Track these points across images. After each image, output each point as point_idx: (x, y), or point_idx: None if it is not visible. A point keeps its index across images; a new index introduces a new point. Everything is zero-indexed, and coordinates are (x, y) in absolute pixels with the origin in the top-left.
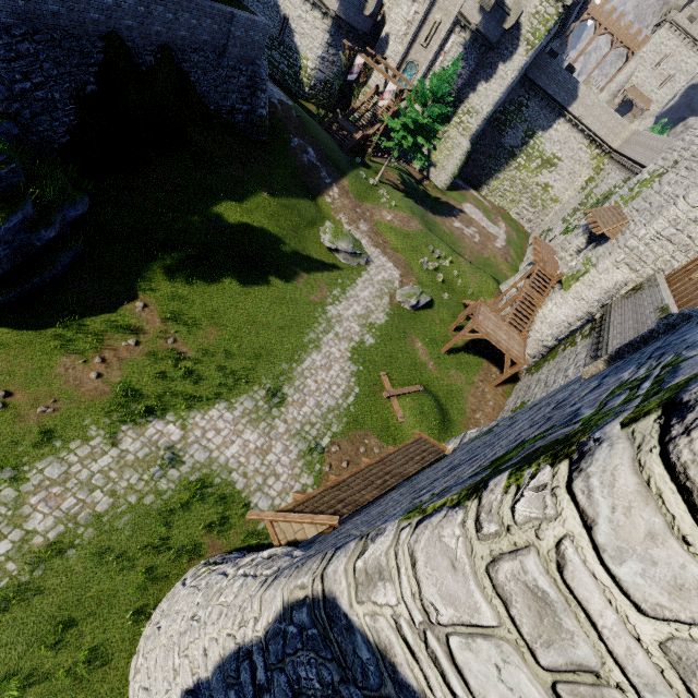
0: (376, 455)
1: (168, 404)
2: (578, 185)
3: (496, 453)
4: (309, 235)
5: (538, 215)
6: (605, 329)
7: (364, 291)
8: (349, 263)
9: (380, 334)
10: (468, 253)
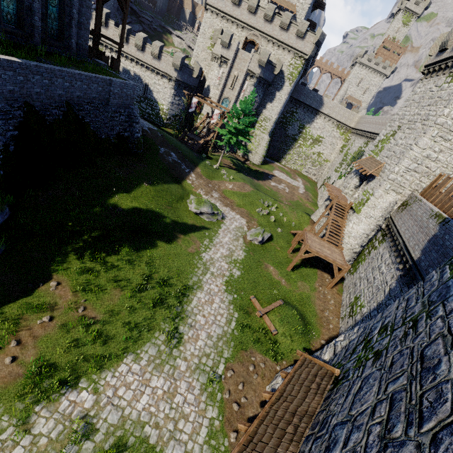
0: (263, 369)
1: (80, 370)
2: (337, 150)
3: None
4: (180, 206)
5: (318, 170)
6: (397, 235)
7: (225, 238)
8: (211, 220)
9: (242, 266)
10: (284, 200)
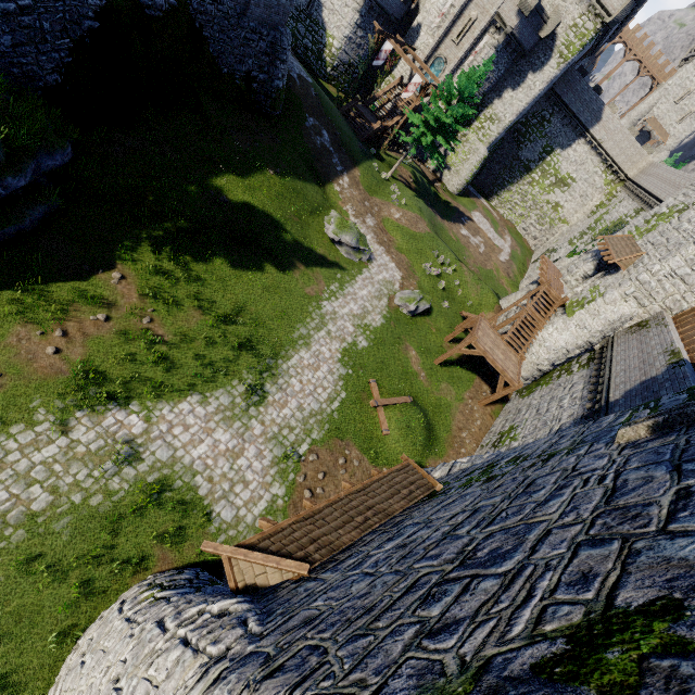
0: (355, 468)
1: (134, 391)
2: (588, 209)
3: (557, 597)
4: (312, 222)
5: (544, 233)
6: (607, 363)
7: (363, 290)
8: (351, 258)
9: (374, 337)
10: (471, 263)
